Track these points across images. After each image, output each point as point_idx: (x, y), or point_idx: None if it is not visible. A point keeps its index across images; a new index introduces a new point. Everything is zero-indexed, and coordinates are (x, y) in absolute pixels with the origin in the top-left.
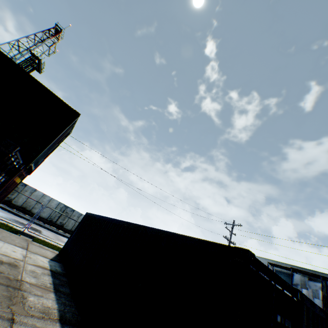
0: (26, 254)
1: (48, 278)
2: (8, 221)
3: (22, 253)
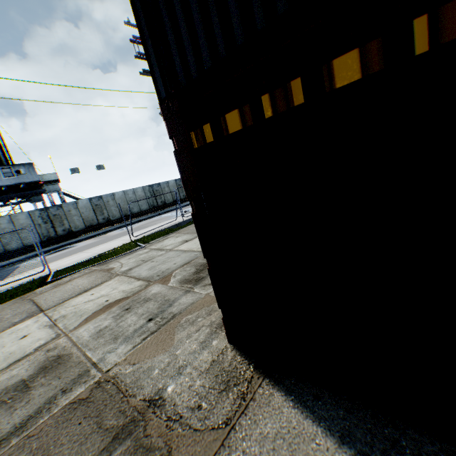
0: None
1: None
2: None
3: None
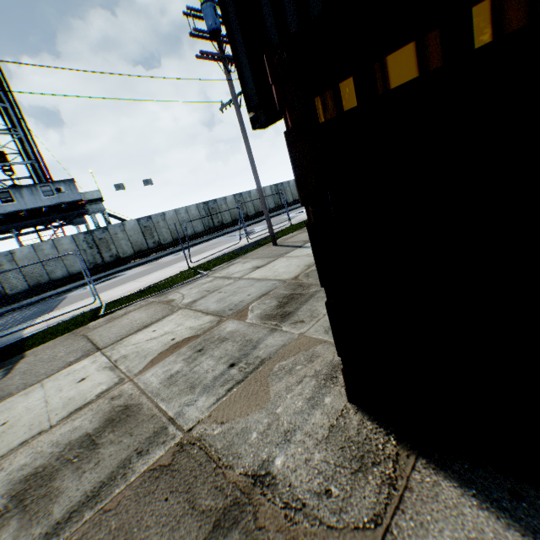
0: None
1: None
2: None
3: None
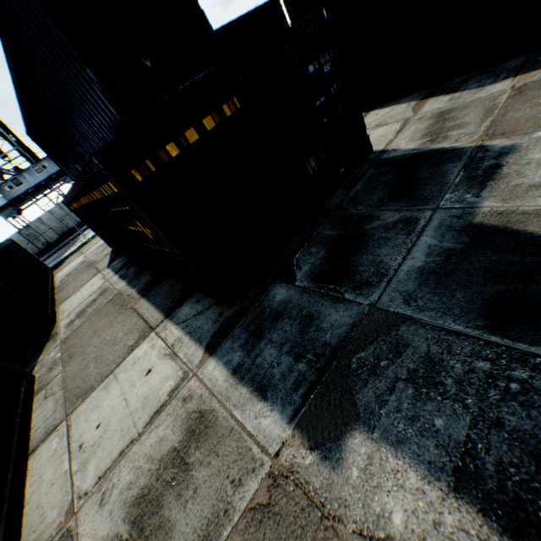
0: None
1: None
2: None
3: None
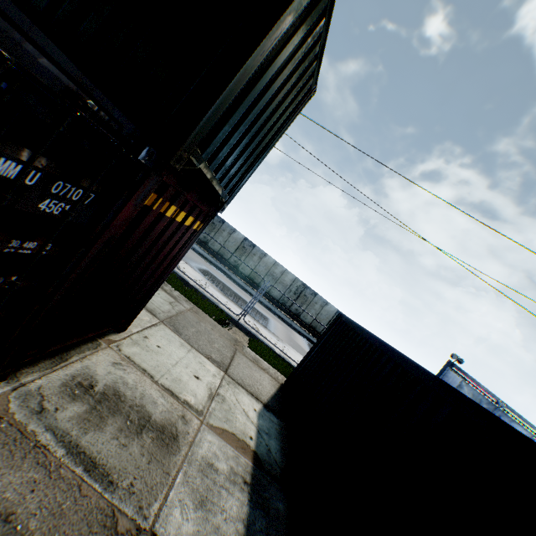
0: (218, 389)
1: (238, 506)
2: (223, 299)
3: (209, 385)
